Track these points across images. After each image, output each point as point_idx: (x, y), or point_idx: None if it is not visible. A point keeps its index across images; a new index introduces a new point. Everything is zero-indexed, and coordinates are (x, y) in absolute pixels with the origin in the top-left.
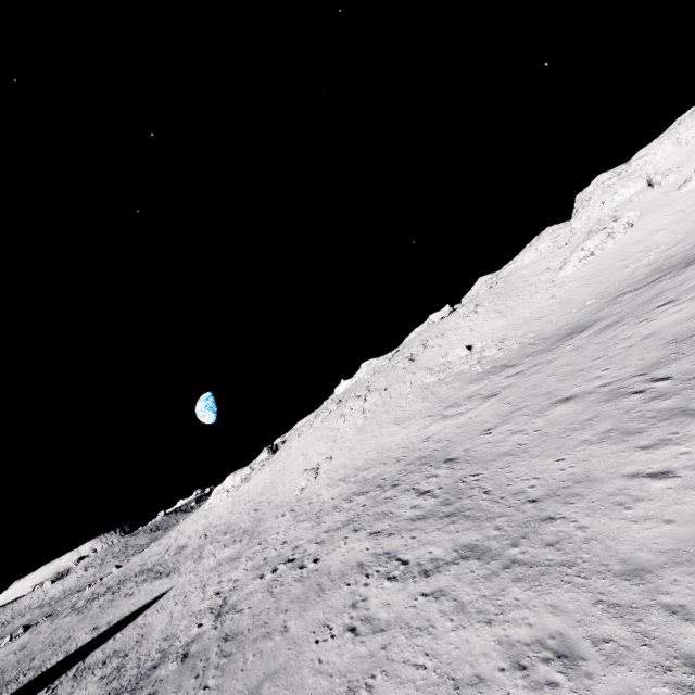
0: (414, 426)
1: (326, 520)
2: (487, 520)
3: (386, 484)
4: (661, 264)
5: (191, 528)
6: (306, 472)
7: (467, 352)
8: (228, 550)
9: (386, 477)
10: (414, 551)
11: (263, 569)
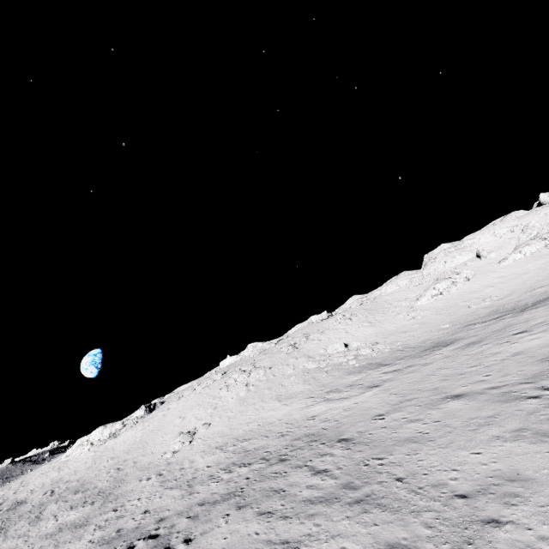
0: (296, 404)
1: (200, 490)
2: (410, 514)
3: (271, 458)
4: (498, 308)
5: (38, 480)
6: (182, 435)
7: (344, 348)
8: (75, 512)
9: (270, 450)
10: (321, 543)
11: (114, 544)
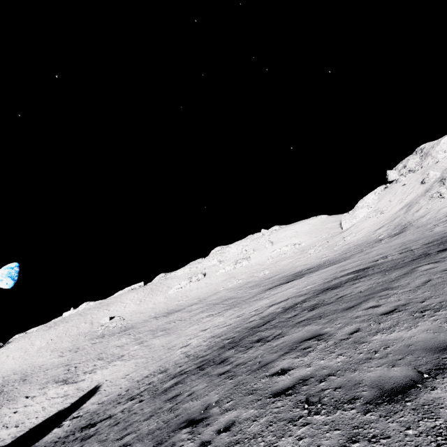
0: (53, 355)
1: None
2: None
3: (4, 385)
4: (175, 308)
5: None
6: None
7: (109, 320)
8: None
9: (10, 381)
10: None
11: None
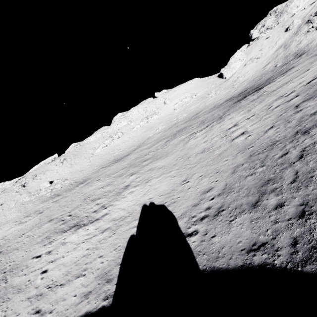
0: (6, 228)
1: None
2: None
3: None
4: (116, 157)
5: None
6: None
7: (49, 185)
8: None
9: None
10: None
11: None
